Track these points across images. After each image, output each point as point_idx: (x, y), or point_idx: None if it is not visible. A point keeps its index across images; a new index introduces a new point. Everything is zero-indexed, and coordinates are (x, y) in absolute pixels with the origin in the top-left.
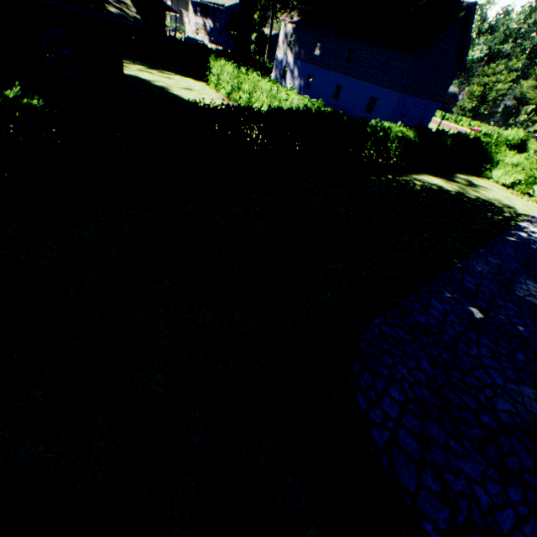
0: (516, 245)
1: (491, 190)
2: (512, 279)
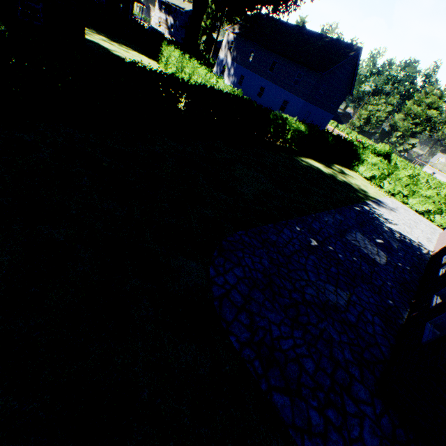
0: (359, 212)
1: (355, 178)
2: (347, 230)
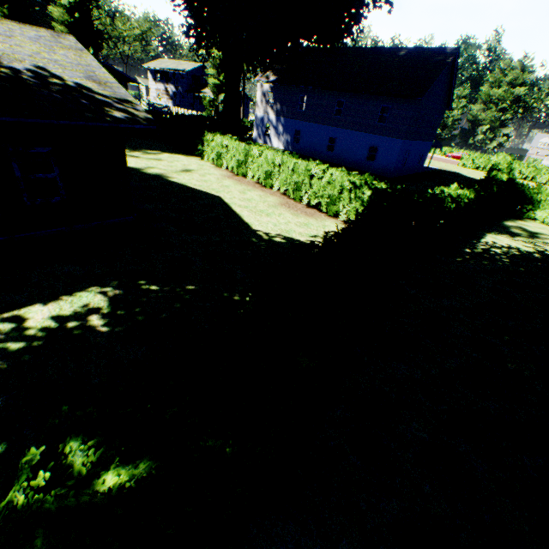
0: None
1: None
2: None
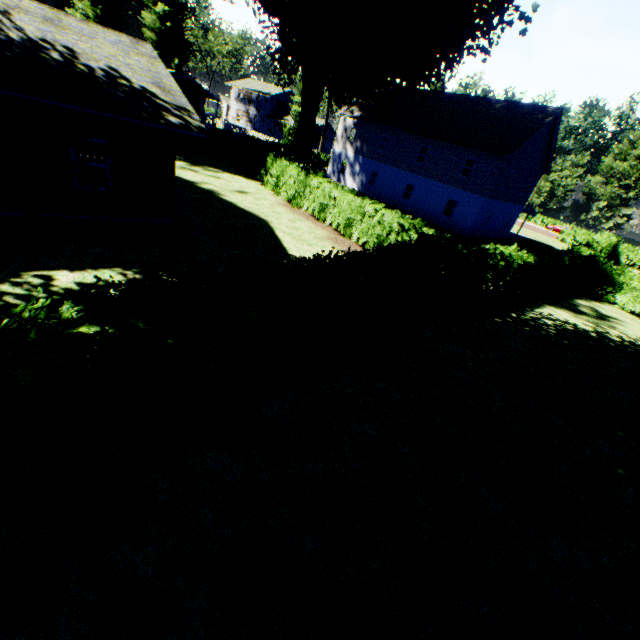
0: None
1: (624, 321)
2: None
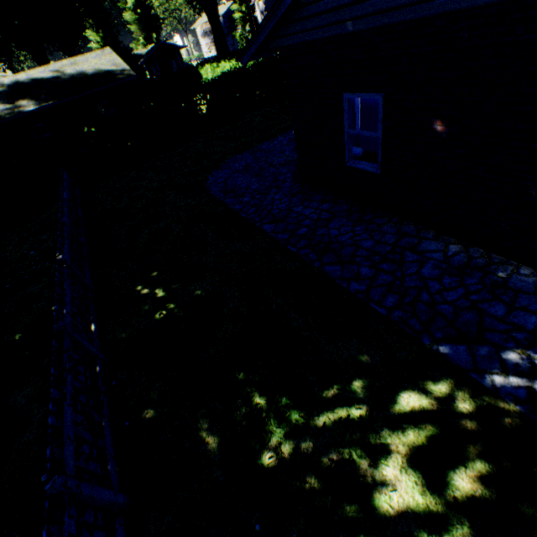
0: None
1: None
2: None
